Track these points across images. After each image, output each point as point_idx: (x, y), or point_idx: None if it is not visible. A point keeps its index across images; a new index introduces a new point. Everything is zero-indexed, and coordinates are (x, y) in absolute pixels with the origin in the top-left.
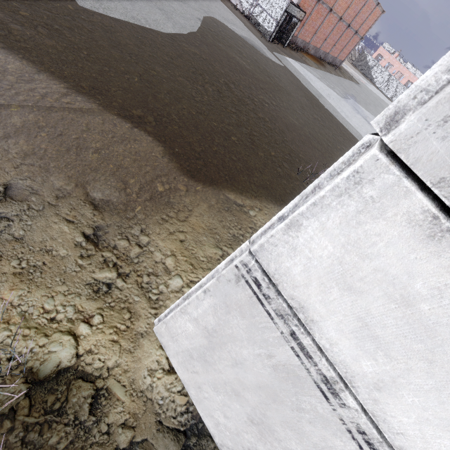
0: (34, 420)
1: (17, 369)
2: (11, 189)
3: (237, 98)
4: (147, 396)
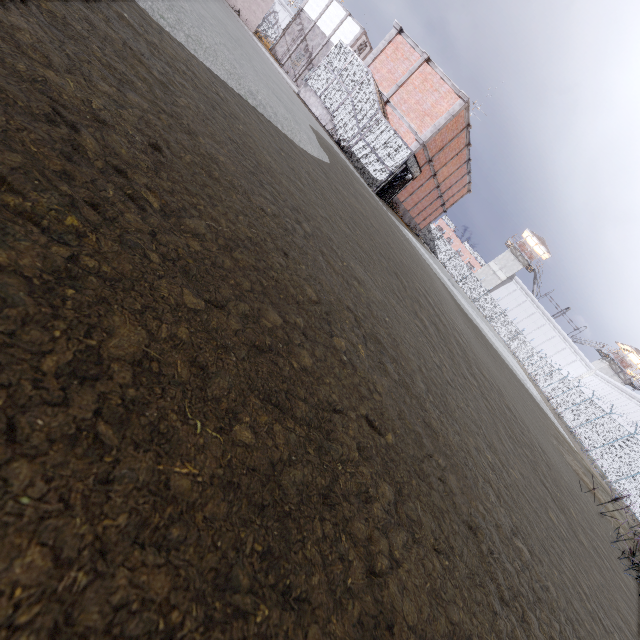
0: None
1: None
2: None
3: (451, 335)
4: None
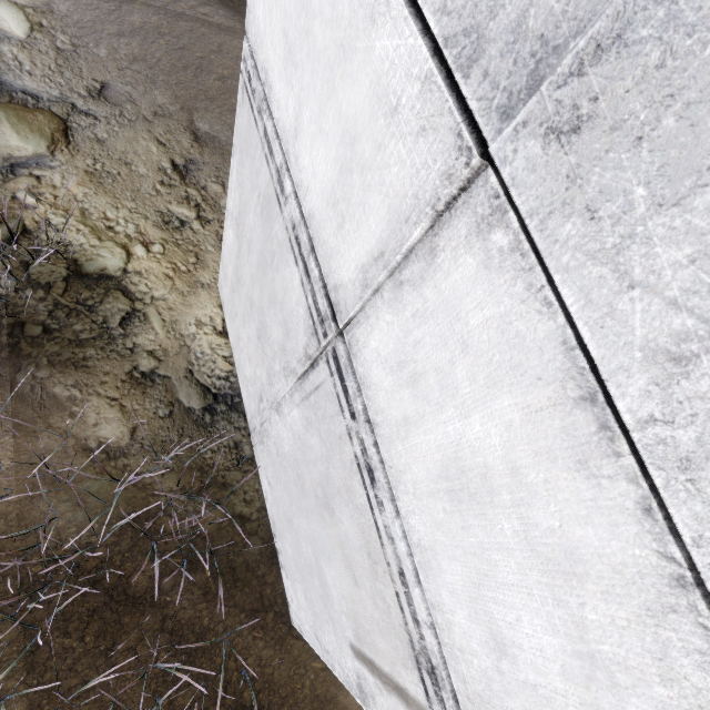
0: (65, 302)
1: (63, 254)
2: (108, 89)
3: None
4: (186, 342)
